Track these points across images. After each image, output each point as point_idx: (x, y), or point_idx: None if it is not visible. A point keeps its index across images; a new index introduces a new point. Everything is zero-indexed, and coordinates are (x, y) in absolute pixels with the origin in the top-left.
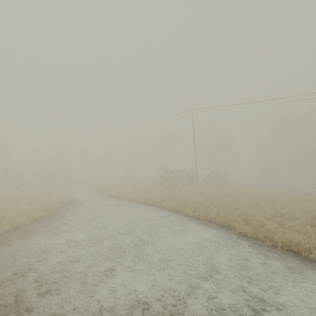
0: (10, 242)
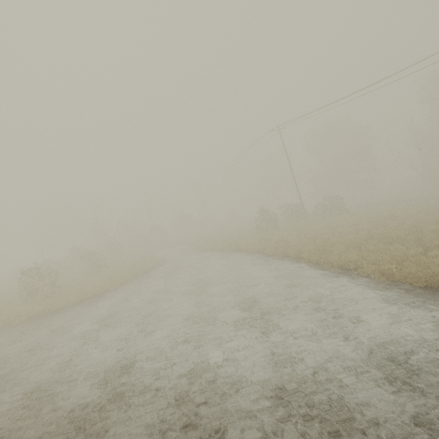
0: (120, 292)
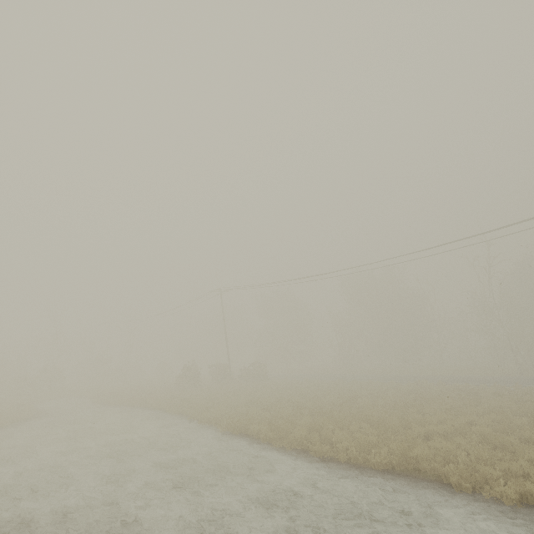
0: None
